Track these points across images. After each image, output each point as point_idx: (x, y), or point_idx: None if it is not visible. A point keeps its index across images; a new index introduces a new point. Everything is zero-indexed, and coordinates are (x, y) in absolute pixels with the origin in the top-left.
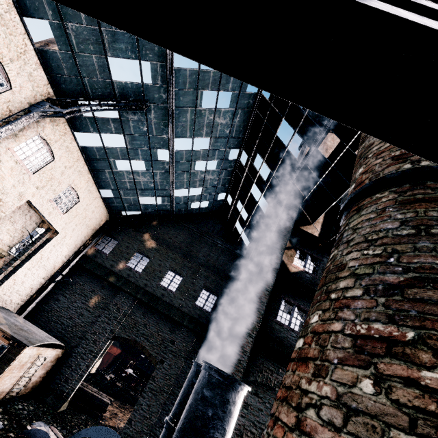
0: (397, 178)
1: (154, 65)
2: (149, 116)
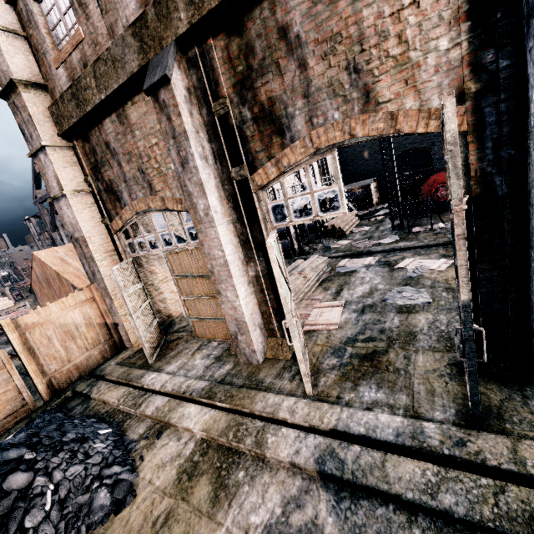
0: None
1: None
2: None
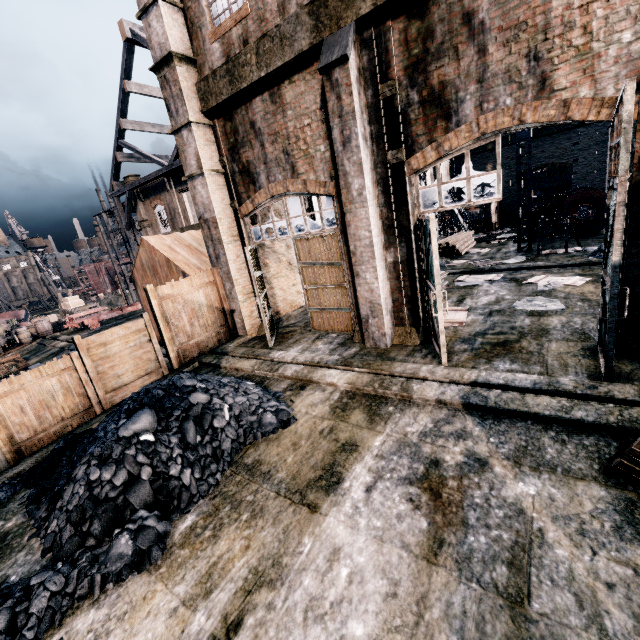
0: None
1: None
2: None
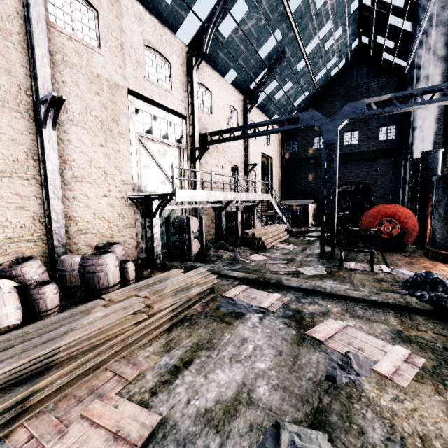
0: None
1: (280, 27)
2: (285, 54)
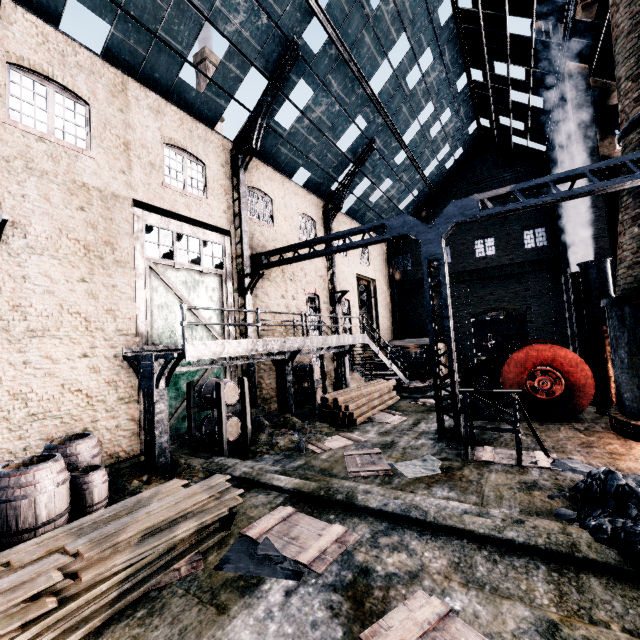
0: (637, 123)
1: (363, 112)
2: (376, 145)
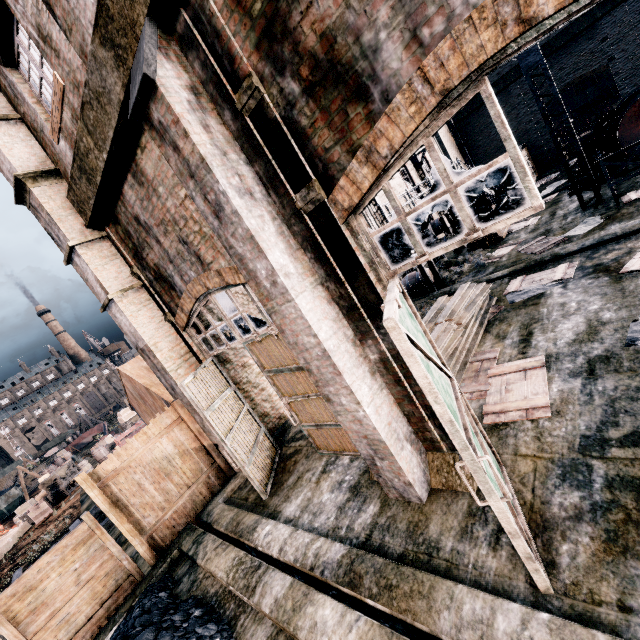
0: None
1: None
2: None
